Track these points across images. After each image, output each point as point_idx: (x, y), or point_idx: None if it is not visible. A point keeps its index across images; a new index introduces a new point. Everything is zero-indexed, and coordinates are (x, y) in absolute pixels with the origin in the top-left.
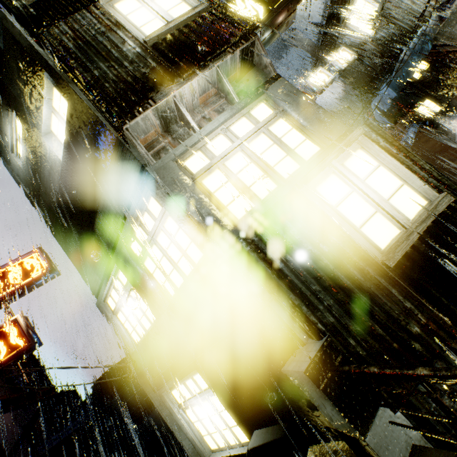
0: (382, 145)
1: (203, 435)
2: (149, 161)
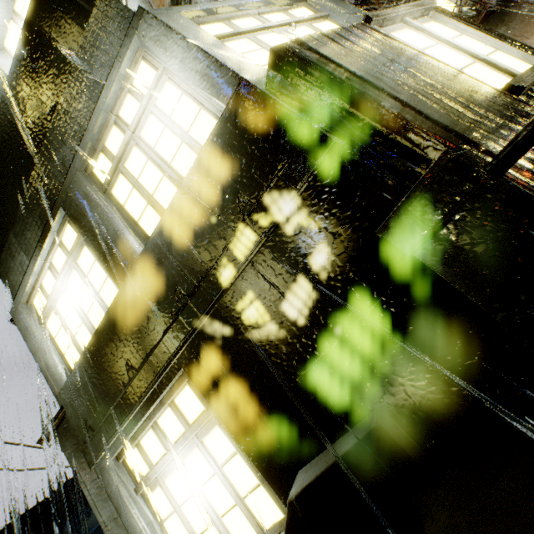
0: (459, 21)
1: None
2: (146, 3)
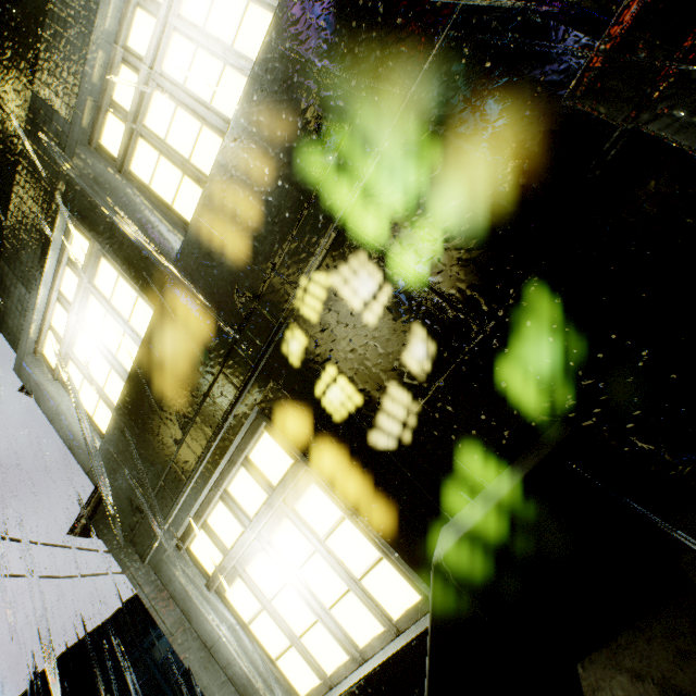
0: None
1: (275, 659)
2: None
